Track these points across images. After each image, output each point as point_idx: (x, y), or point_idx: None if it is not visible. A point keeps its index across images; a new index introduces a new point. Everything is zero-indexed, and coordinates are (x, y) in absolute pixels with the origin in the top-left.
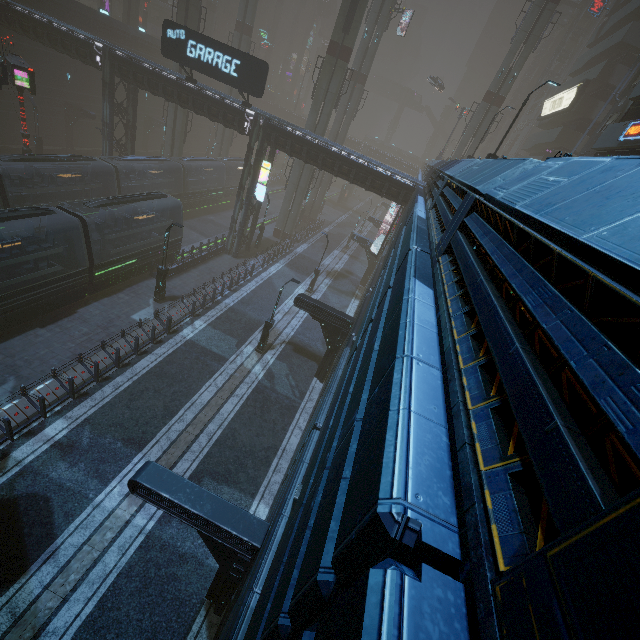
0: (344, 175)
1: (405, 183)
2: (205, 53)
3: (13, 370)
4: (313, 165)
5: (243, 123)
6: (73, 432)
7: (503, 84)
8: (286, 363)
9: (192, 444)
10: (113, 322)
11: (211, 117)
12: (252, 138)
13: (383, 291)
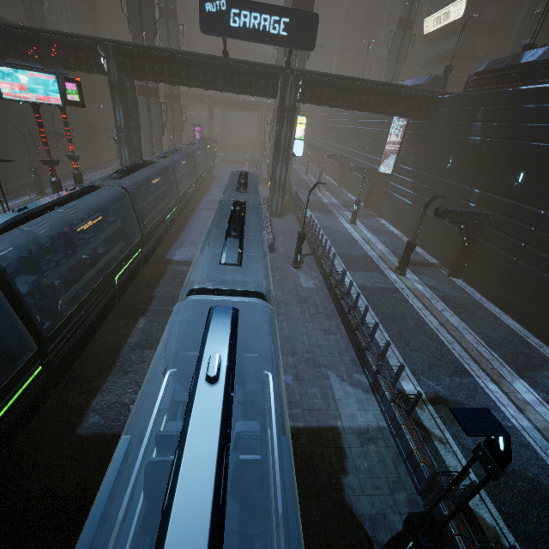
0: (377, 107)
1: (434, 97)
2: (250, 19)
3: (314, 363)
4: (344, 107)
5: (277, 85)
6: (423, 387)
7: (411, 9)
8: (423, 275)
9: (482, 355)
10: (301, 295)
11: (240, 89)
12: (285, 98)
13: None
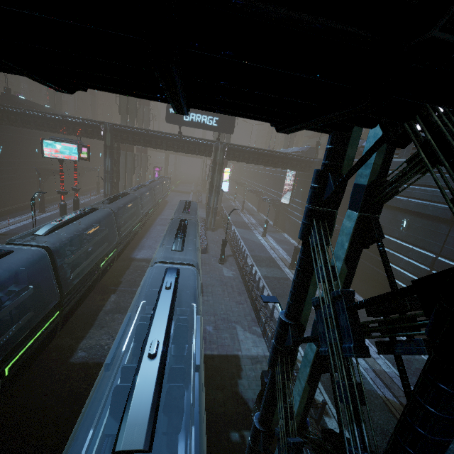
0: (274, 164)
1: (308, 160)
2: (195, 117)
3: (227, 320)
4: (254, 163)
5: (211, 150)
6: None
7: None
8: None
9: None
10: (223, 281)
11: (188, 151)
12: (216, 157)
13: (451, 183)
